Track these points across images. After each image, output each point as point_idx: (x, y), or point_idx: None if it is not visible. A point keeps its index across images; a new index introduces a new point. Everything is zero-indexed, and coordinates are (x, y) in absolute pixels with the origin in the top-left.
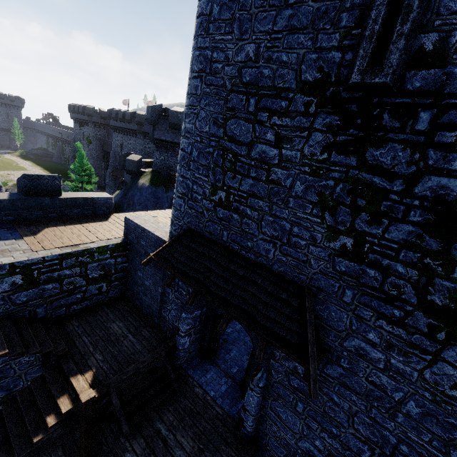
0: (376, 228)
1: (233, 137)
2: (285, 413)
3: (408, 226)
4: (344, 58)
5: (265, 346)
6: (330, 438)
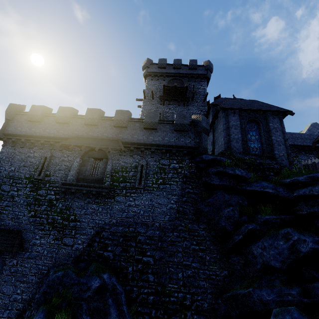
0: (39, 208)
1: (3, 189)
2: (7, 288)
3: (45, 206)
4: (35, 173)
5: (0, 253)
6: (23, 284)
